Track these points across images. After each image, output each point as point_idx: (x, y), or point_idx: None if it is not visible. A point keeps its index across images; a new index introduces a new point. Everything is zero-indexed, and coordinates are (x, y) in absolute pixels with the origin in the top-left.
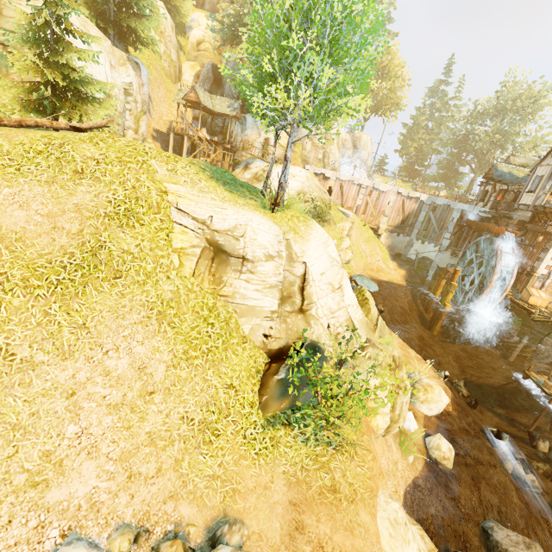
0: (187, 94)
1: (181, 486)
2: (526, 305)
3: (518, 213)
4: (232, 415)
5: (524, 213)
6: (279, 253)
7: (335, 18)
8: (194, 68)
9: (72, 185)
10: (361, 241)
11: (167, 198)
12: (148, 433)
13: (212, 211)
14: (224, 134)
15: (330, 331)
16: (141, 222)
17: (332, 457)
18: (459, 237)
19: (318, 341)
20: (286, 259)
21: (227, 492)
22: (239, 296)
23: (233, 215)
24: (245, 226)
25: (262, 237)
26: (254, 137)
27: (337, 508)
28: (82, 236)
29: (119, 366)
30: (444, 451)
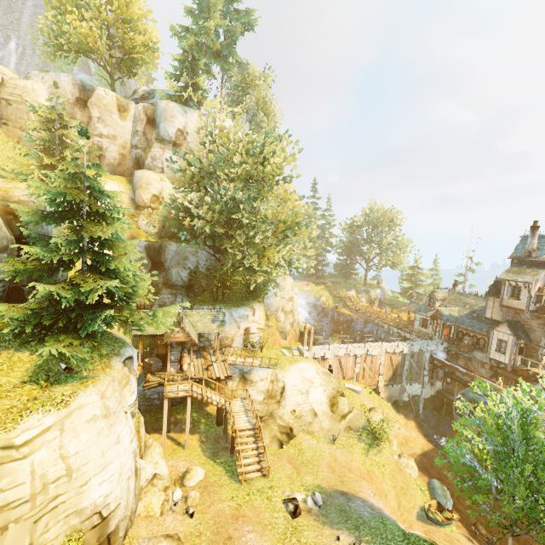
0: (172, 335)
1: None
2: None
3: (478, 353)
4: None
5: (485, 355)
6: None
7: None
8: None
9: None
10: None
11: None
12: None
13: None
14: None
15: None
16: None
17: None
18: (432, 370)
19: None
20: None
21: None
22: None
23: None
24: None
25: None
26: (233, 332)
27: None
28: None
29: None
30: None
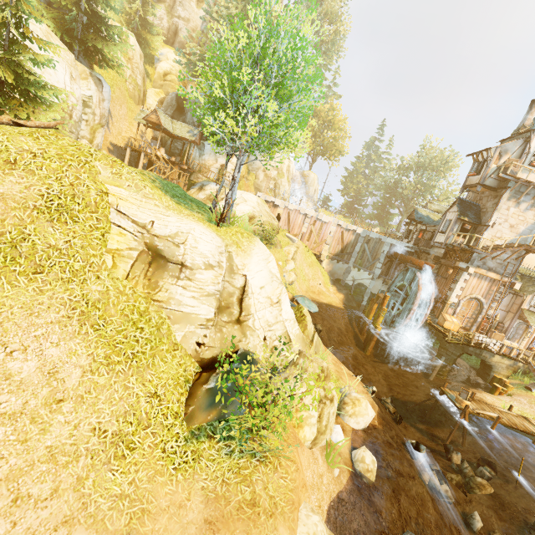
0: (148, 115)
1: (80, 509)
2: (442, 329)
3: (434, 250)
4: (152, 426)
5: (439, 250)
6: (219, 263)
7: (281, 66)
8: (159, 95)
9: (1, 174)
10: (305, 265)
11: (107, 199)
12: (49, 447)
13: (154, 217)
14: (183, 156)
15: (266, 343)
16: (74, 219)
17: (255, 469)
18: (389, 267)
19: (253, 351)
20: (227, 270)
21: (134, 512)
22: (174, 302)
23: (175, 222)
24: (187, 234)
25: (203, 246)
26: (211, 162)
27: (255, 523)
28: (2, 226)
29: (24, 369)
30: (368, 463)
